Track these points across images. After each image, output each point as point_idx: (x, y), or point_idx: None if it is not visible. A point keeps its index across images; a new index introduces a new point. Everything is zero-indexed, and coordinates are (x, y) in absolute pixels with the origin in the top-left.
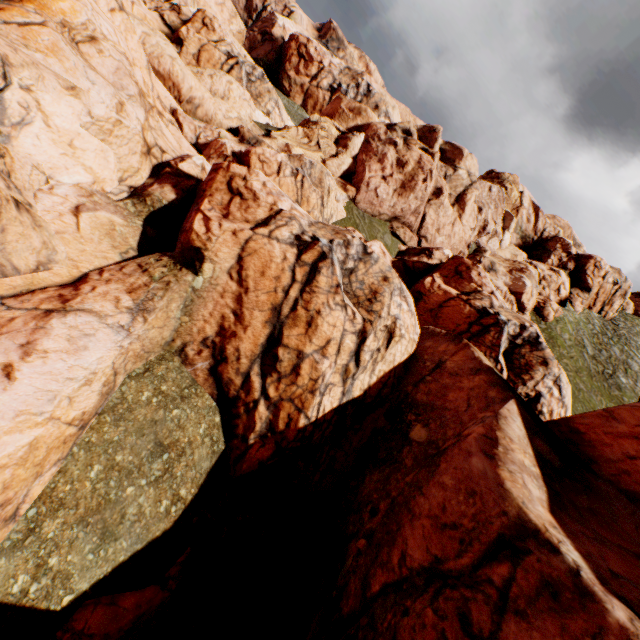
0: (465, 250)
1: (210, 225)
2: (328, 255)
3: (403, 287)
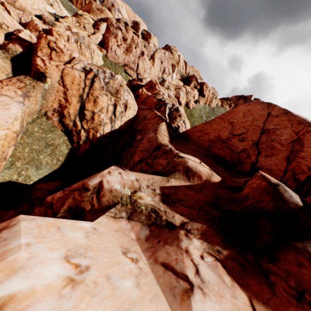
0: (157, 80)
1: (45, 63)
2: (97, 75)
3: (128, 89)
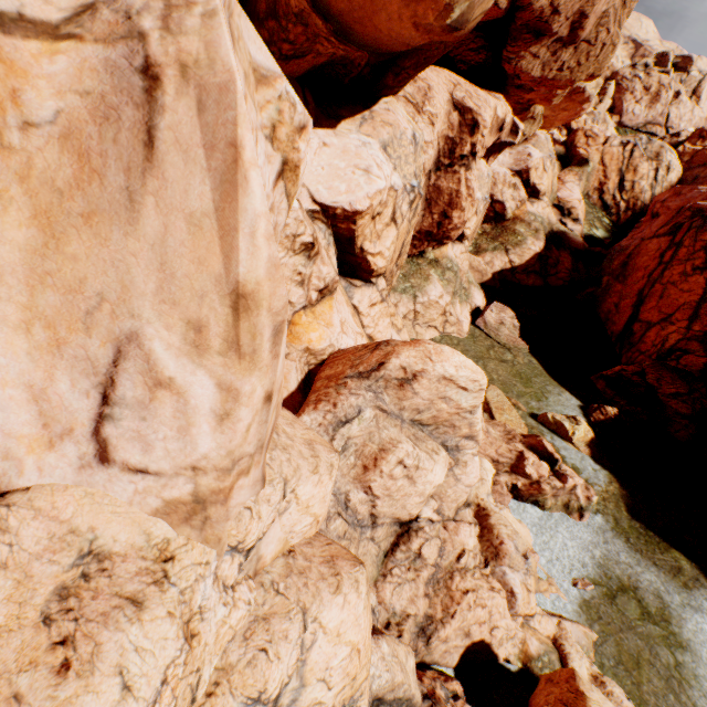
0: (705, 126)
1: (586, 151)
2: (636, 145)
3: (670, 149)
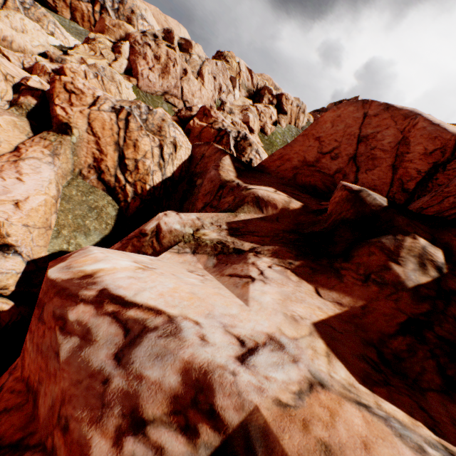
0: (214, 105)
1: (67, 111)
2: (131, 113)
3: (174, 123)
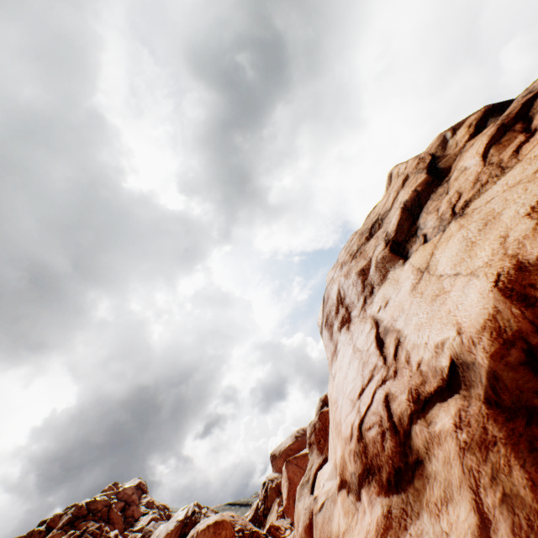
0: None
1: None
2: None
3: None
